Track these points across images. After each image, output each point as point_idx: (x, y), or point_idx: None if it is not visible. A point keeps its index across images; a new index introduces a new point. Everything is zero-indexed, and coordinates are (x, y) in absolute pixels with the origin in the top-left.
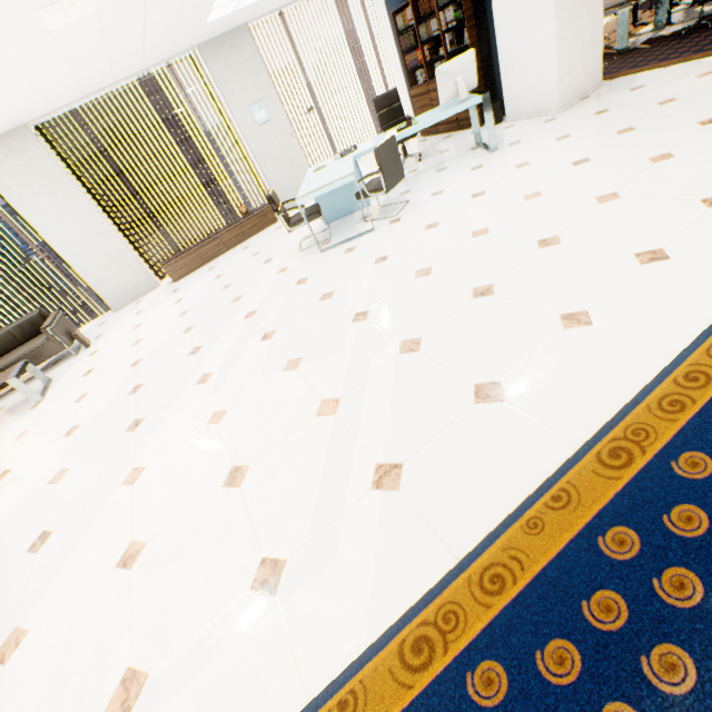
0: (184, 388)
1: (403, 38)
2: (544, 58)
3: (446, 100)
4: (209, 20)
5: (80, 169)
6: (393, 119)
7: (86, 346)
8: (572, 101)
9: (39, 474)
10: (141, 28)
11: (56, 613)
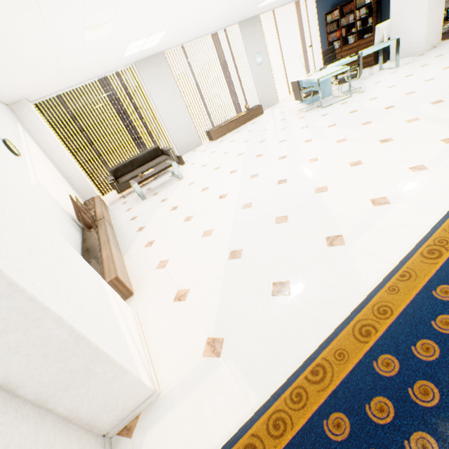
0: (298, 145)
1: (329, 26)
2: (418, 27)
3: (377, 42)
4: (259, 6)
5: (68, 123)
6: (330, 61)
7: (183, 163)
8: (429, 48)
9: (236, 180)
10: (249, 1)
11: (335, 180)
